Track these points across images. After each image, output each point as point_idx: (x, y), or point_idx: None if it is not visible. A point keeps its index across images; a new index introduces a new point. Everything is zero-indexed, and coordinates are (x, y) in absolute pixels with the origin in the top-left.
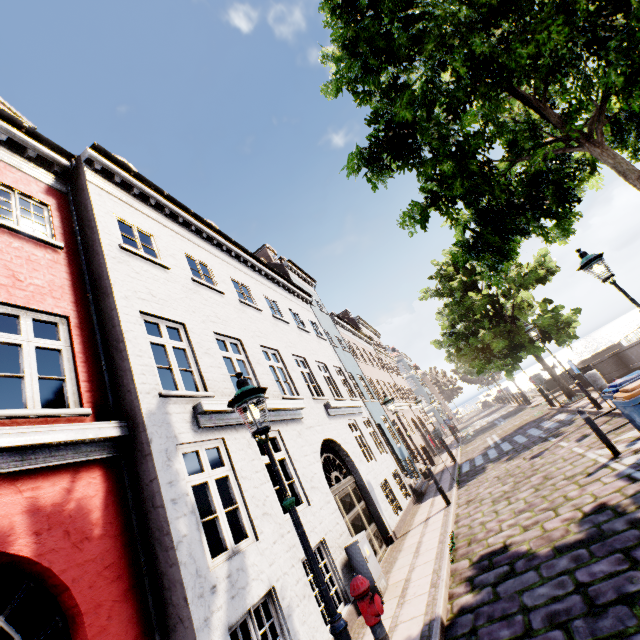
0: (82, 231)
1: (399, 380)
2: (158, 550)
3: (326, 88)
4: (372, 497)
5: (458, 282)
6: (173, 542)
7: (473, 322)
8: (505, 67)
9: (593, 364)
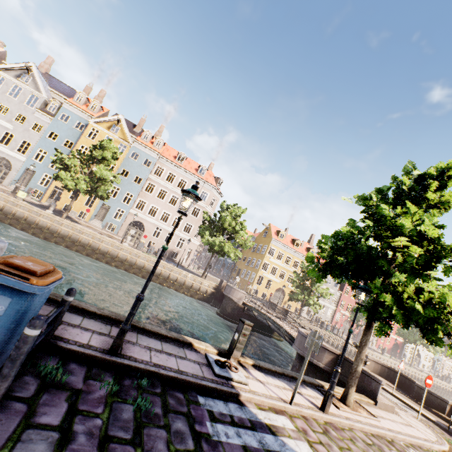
0: None
1: None
2: (402, 348)
3: None
4: (419, 362)
5: None
6: (403, 349)
7: None
8: None
9: None
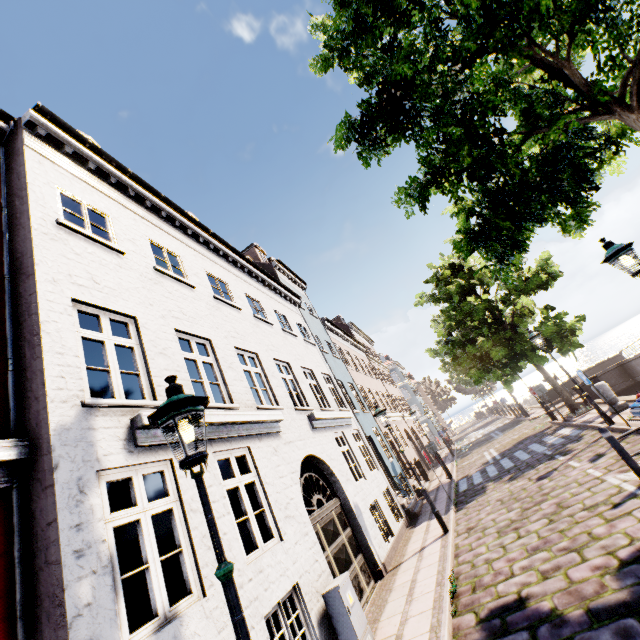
0: (11, 202)
1: (392, 389)
2: (45, 628)
3: (315, 63)
4: (360, 523)
5: (456, 286)
6: (66, 617)
7: (471, 329)
8: (526, 4)
9: (597, 375)
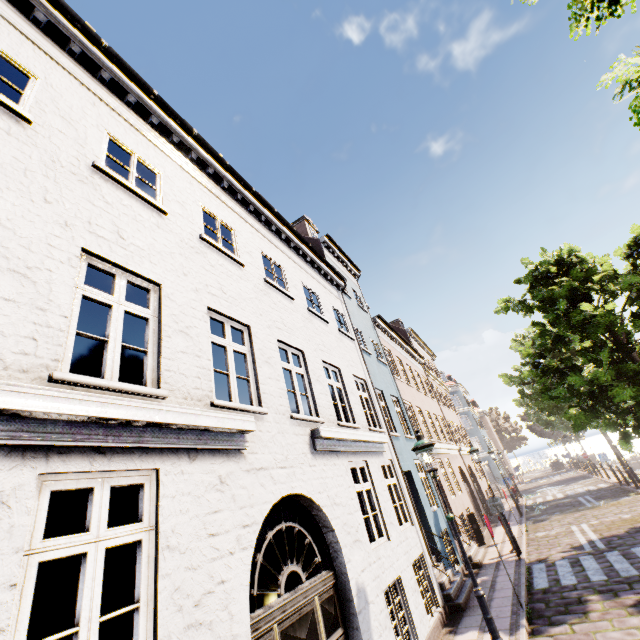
0: None
1: (450, 414)
2: None
3: None
4: (360, 625)
5: (564, 287)
6: None
7: (578, 351)
8: None
9: None
